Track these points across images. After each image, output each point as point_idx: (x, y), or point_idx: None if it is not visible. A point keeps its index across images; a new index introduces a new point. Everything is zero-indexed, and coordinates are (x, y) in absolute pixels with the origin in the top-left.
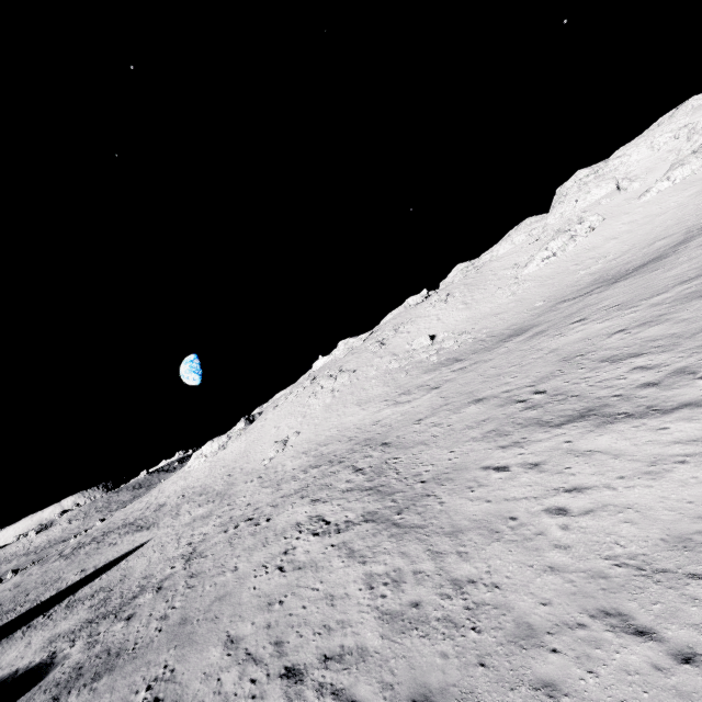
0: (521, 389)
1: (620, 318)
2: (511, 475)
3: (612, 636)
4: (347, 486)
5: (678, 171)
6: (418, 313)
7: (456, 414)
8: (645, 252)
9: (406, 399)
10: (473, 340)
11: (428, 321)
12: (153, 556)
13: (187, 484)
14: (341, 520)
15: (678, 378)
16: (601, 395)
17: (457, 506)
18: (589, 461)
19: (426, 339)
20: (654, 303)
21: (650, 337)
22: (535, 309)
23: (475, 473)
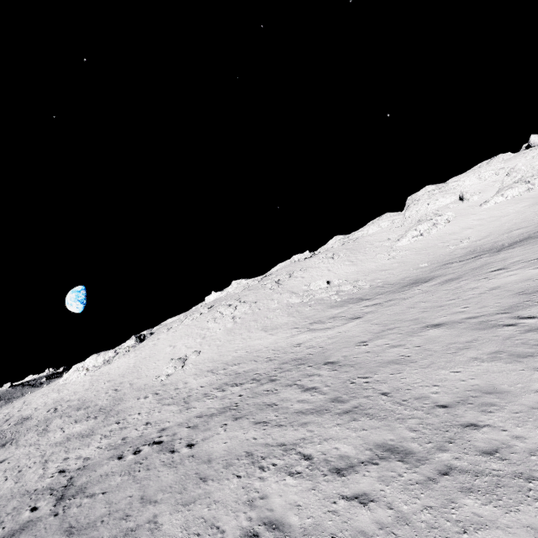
0: (493, 316)
1: None
2: None
3: None
4: (305, 407)
5: (509, 191)
6: (308, 264)
7: (416, 336)
8: (508, 236)
9: (323, 327)
10: (370, 286)
11: (319, 271)
12: (2, 486)
13: (60, 396)
14: (331, 454)
15: None
16: None
17: None
18: None
19: (323, 282)
20: None
21: None
22: (422, 268)
23: (533, 398)
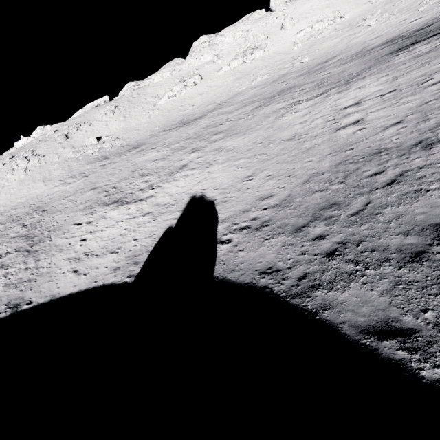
0: (111, 185)
1: (161, 153)
2: (81, 227)
3: (68, 274)
4: (14, 235)
5: (233, 62)
6: (95, 116)
7: (82, 195)
8: (203, 110)
9: (70, 182)
10: (119, 145)
11: (100, 125)
12: None
13: None
14: (4, 252)
15: (148, 188)
16: (128, 192)
17: (56, 241)
18: (105, 221)
19: (94, 139)
20: (173, 148)
21: (158, 166)
22: (153, 132)
23: (70, 226)
